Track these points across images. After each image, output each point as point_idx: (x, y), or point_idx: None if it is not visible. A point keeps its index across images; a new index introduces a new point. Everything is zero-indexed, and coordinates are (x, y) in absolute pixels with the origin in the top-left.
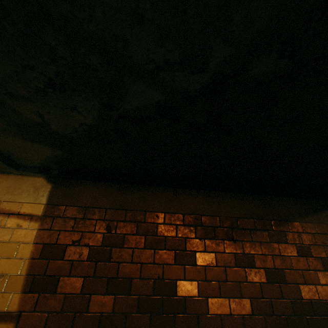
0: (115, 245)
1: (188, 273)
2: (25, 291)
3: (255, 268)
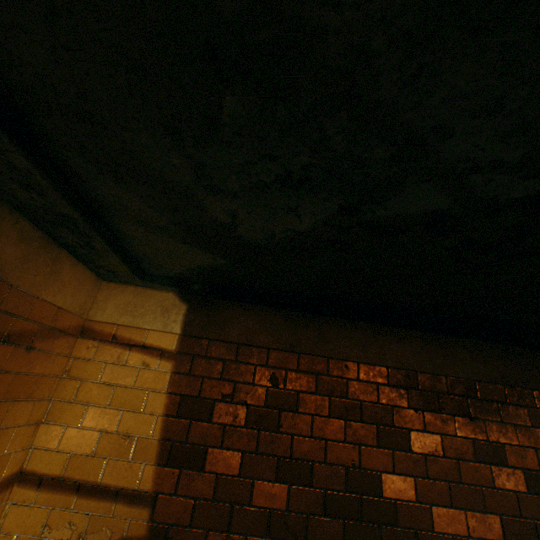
0: (285, 408)
1: (399, 463)
2: (160, 463)
3: (508, 467)
